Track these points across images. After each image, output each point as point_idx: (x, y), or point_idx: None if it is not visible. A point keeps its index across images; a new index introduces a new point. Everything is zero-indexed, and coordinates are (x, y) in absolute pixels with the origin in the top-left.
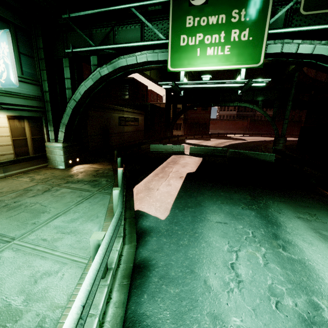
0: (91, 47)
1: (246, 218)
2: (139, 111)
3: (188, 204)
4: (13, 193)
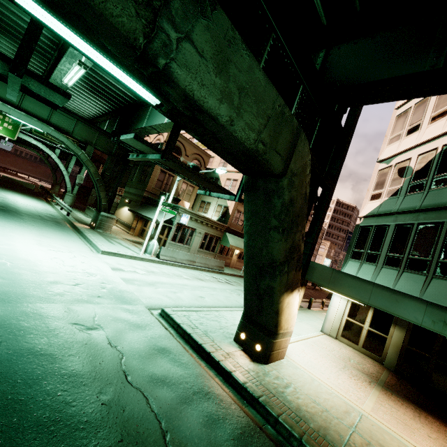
0: None
1: None
2: None
3: None
4: None
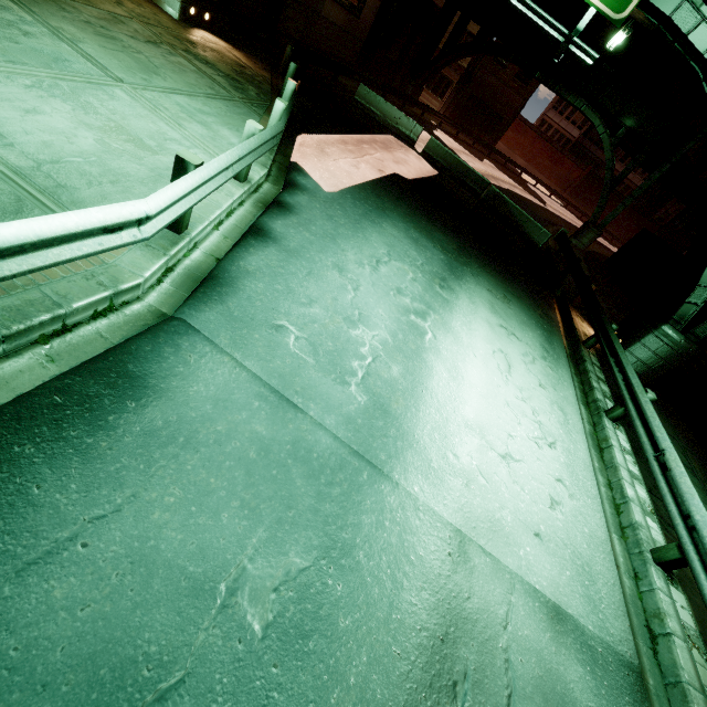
0: None
1: (429, 254)
2: None
3: (368, 201)
4: (91, 7)
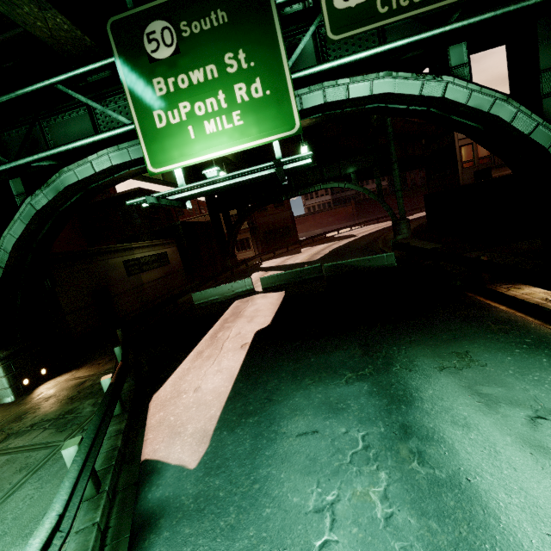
0: (1, 165)
1: (352, 405)
2: (164, 240)
3: (248, 408)
4: None
